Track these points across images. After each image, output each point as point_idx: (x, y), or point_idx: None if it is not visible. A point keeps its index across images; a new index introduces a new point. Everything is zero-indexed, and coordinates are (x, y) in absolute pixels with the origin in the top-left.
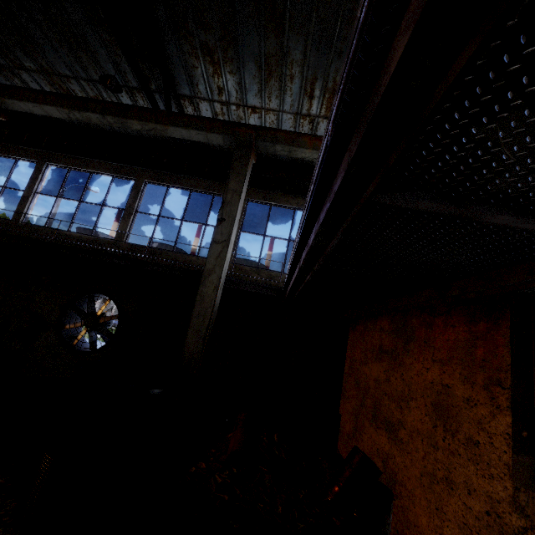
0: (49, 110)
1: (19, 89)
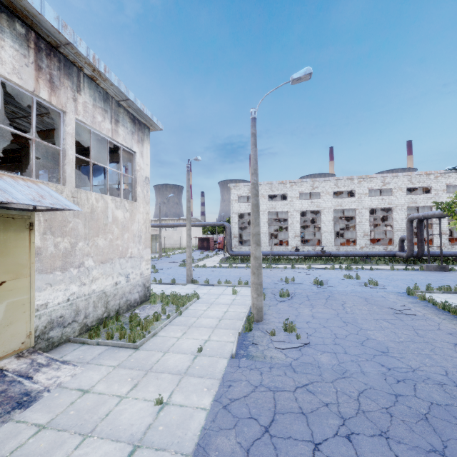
0: None
1: None
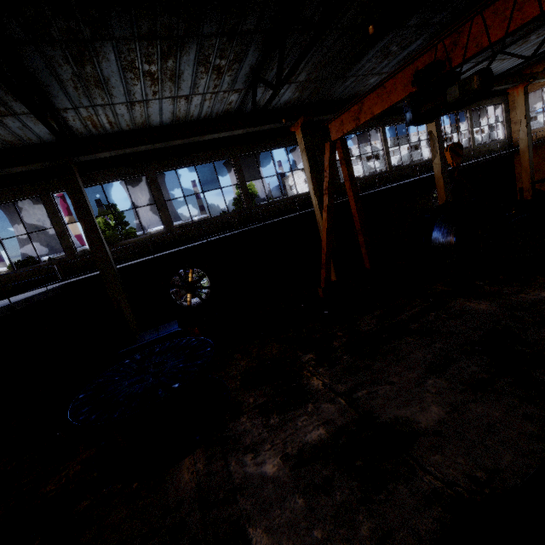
0: None
1: None
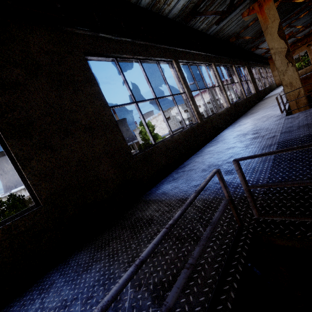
0: None
1: None
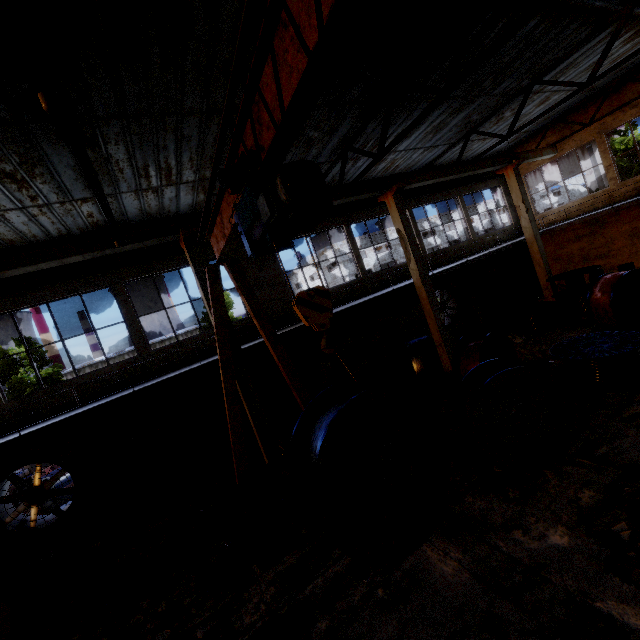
0: (427, 182)
1: (414, 175)
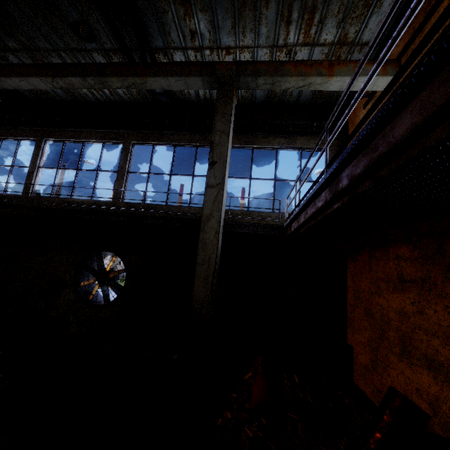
0: (35, 82)
1: (5, 66)
